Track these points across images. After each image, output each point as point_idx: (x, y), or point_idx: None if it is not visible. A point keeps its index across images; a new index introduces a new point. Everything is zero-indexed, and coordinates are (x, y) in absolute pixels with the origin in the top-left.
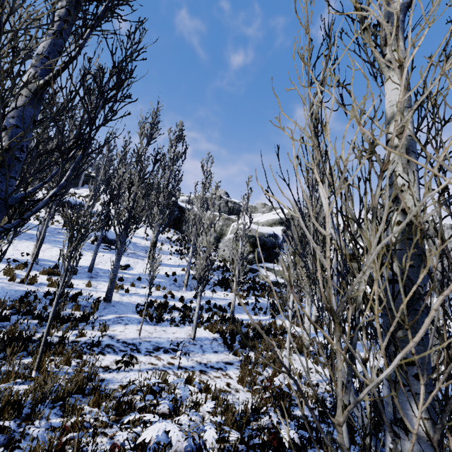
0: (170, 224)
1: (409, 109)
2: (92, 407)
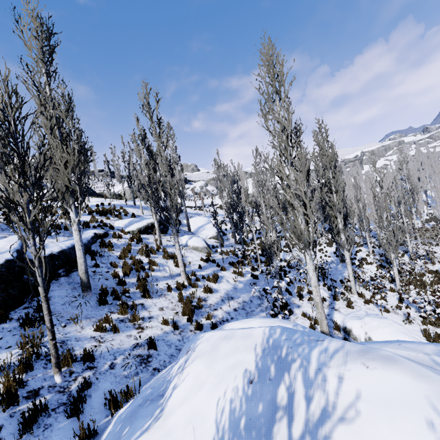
0: None
1: None
2: None
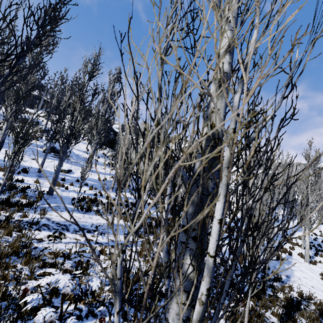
0: (105, 143)
1: (206, 42)
2: (23, 266)
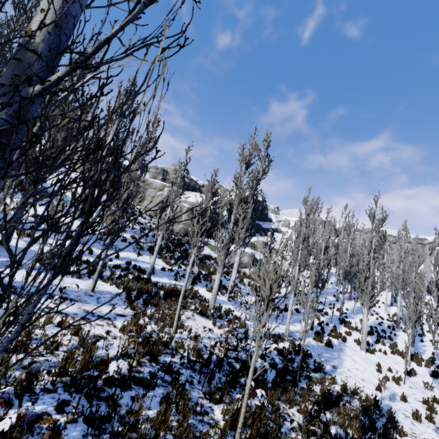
0: None
1: None
2: None
